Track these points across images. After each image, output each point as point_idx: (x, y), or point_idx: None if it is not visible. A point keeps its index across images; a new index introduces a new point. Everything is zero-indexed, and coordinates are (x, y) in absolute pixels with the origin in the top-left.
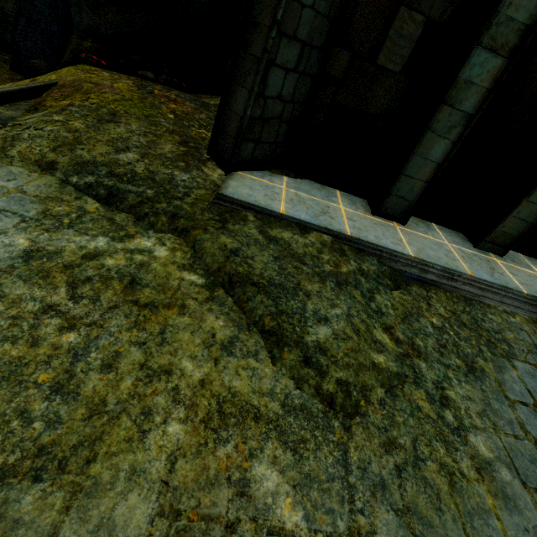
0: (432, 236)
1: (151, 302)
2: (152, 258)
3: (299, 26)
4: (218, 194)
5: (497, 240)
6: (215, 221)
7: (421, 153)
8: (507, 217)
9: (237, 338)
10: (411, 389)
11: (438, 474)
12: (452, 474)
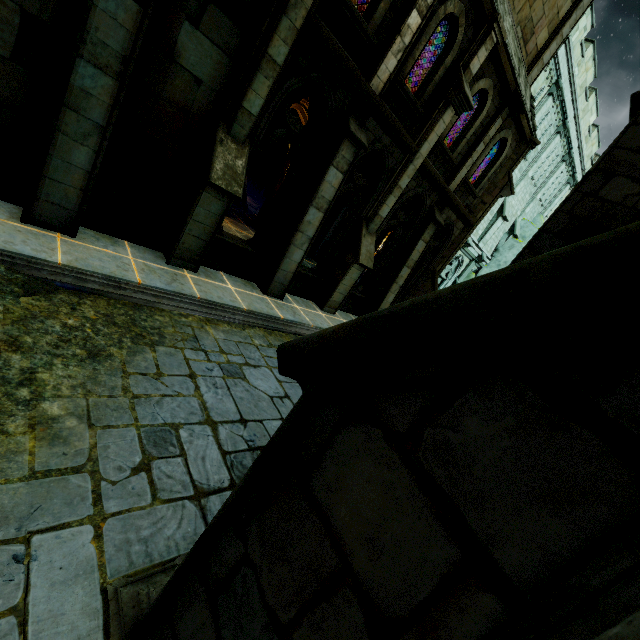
0: (113, 250)
1: None
2: None
3: None
4: None
5: (185, 256)
6: None
7: (61, 156)
8: (182, 234)
9: None
10: None
11: None
12: None
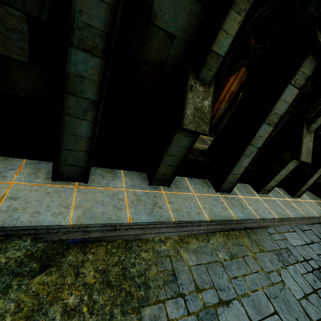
0: (112, 186)
1: None
2: None
3: None
4: None
5: (161, 178)
6: None
7: (69, 131)
8: (159, 166)
9: None
10: None
11: None
12: None
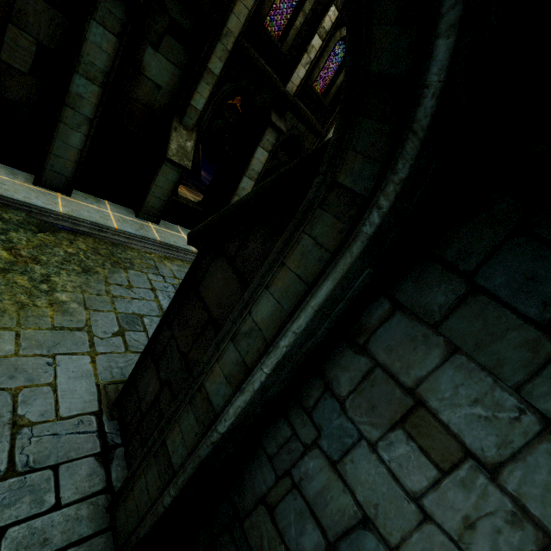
0: (97, 206)
1: None
2: None
3: None
4: None
5: (149, 212)
6: None
7: (62, 139)
8: (147, 195)
9: None
10: (15, 275)
11: (11, 305)
12: (26, 305)
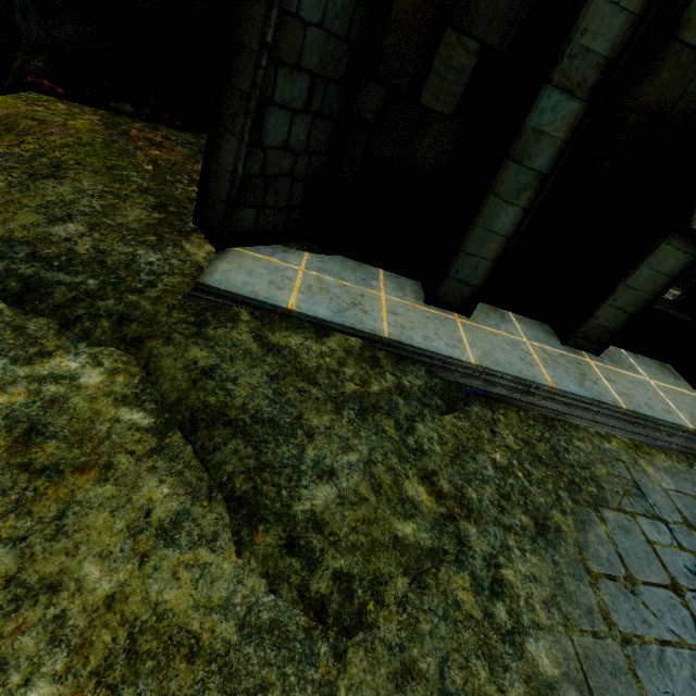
0: (506, 331)
1: (53, 464)
2: (73, 389)
3: (303, 51)
4: (197, 283)
5: (590, 335)
6: (187, 324)
7: (484, 223)
8: (600, 306)
9: (187, 514)
10: (450, 573)
11: None
12: None
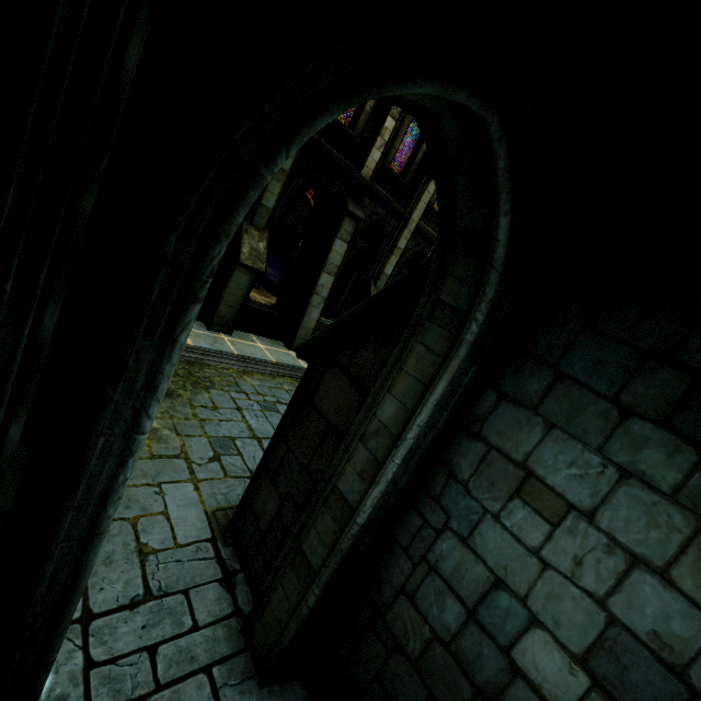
0: None
1: None
2: None
3: None
4: None
5: (222, 323)
6: None
7: None
8: (219, 305)
9: None
10: None
11: None
12: None
